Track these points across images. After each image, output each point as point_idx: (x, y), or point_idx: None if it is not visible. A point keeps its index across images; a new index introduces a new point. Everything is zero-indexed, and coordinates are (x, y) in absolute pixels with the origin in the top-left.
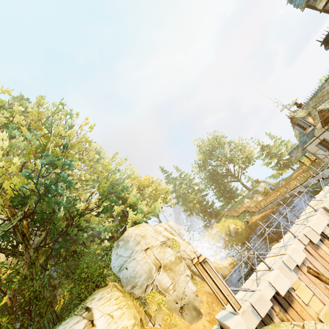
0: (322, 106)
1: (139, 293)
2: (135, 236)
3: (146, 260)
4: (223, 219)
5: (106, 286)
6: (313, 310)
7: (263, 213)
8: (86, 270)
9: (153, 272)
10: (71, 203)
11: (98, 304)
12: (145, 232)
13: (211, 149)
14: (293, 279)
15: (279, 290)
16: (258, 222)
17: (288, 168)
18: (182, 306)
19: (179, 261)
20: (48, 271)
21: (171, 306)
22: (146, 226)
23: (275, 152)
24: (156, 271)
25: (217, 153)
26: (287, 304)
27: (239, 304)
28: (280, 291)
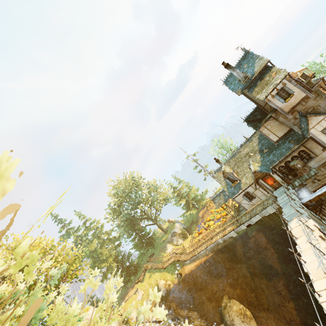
0: (252, 167)
1: None
2: None
3: None
4: (147, 275)
5: None
6: None
7: (197, 261)
8: None
9: None
10: None
11: None
12: None
13: (129, 191)
14: None
15: None
16: (194, 273)
17: (195, 207)
18: None
19: None
20: None
21: None
22: None
23: (184, 193)
24: None
25: (134, 195)
26: None
27: None
28: None
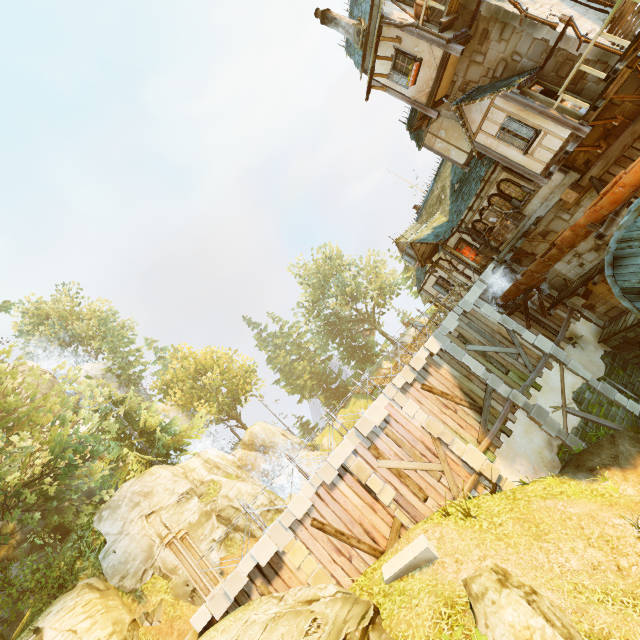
0: (417, 232)
1: (132, 585)
2: (132, 496)
3: (146, 533)
4: (352, 401)
5: (74, 588)
6: (305, 573)
7: None
8: (37, 575)
9: (155, 549)
10: (1, 475)
11: (55, 620)
12: (153, 484)
13: (322, 279)
14: (287, 540)
15: (260, 560)
16: None
17: None
18: (194, 588)
19: (204, 520)
20: (6, 574)
21: (178, 592)
22: (158, 473)
23: None
24: (161, 546)
25: (334, 284)
26: (273, 573)
27: (209, 588)
28: (261, 561)
